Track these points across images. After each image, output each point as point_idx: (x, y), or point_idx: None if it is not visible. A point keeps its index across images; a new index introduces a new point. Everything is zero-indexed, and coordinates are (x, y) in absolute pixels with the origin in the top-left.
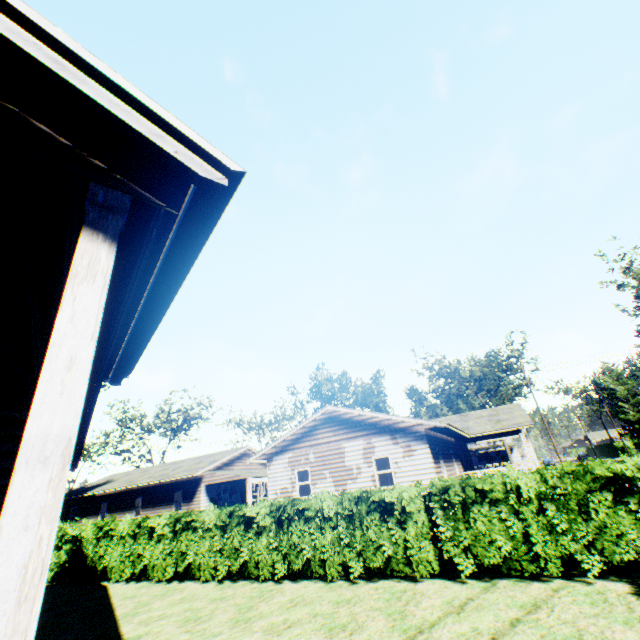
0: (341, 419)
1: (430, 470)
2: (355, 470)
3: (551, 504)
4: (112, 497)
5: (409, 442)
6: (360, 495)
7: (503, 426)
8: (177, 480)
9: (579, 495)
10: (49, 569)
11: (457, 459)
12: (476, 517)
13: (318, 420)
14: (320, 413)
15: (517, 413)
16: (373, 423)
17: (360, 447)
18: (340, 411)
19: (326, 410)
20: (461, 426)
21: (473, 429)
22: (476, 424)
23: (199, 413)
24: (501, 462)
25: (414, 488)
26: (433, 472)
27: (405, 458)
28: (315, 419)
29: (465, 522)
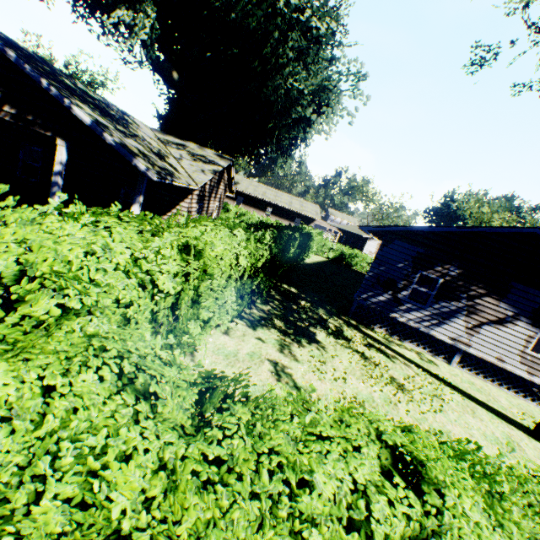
0: None
1: None
2: None
3: None
4: (247, 197)
5: None
6: None
7: None
8: (299, 213)
9: None
10: (326, 254)
11: None
12: None
13: None
14: None
15: None
16: None
17: None
18: None
19: None
20: None
21: None
22: None
23: None
24: None
25: None
26: None
27: None
28: None
29: None
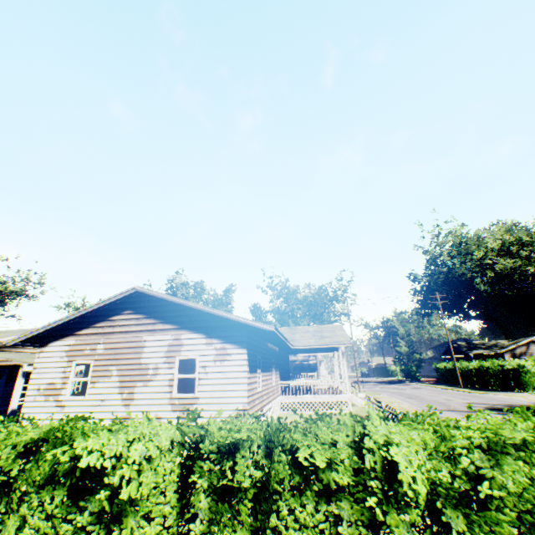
0: (151, 306)
1: (242, 380)
2: (151, 370)
3: (456, 513)
4: None
5: (226, 344)
6: (50, 436)
7: (326, 342)
8: None
9: (527, 501)
10: None
11: (277, 368)
12: (283, 531)
13: (122, 303)
14: (125, 294)
15: (339, 332)
16: (189, 316)
17: (165, 343)
18: (153, 296)
19: (134, 292)
20: (288, 337)
21: (298, 342)
22: (302, 337)
23: (23, 289)
24: (310, 373)
25: (169, 433)
26: (245, 383)
27: (216, 363)
28: (118, 302)
29: (255, 530)
